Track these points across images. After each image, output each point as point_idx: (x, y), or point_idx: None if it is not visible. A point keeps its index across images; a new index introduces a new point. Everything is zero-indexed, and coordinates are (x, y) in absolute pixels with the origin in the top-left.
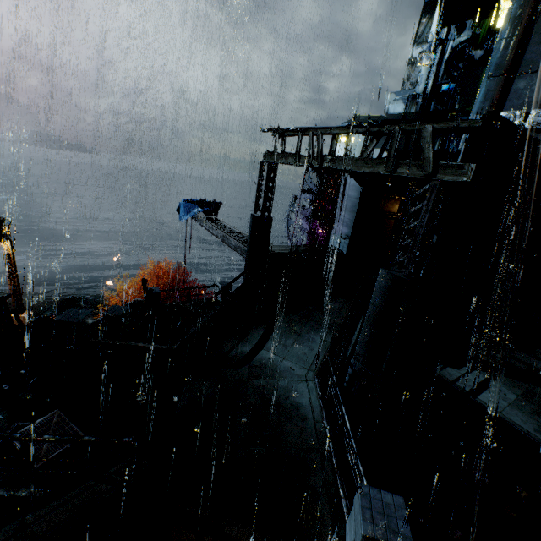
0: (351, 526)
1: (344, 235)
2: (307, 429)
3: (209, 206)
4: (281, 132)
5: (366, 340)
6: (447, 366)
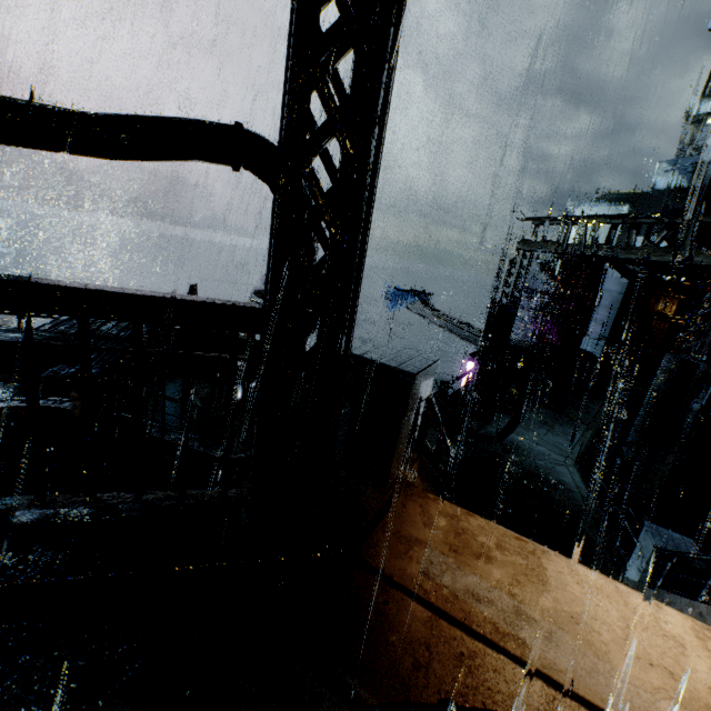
0: (635, 558)
1: (598, 335)
2: (574, 499)
3: (420, 297)
4: (544, 221)
5: (642, 427)
6: None
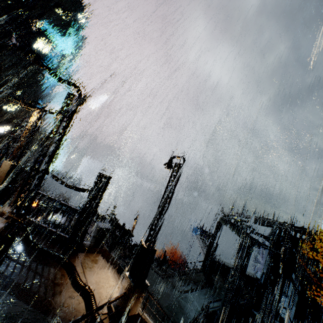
0: None
1: (263, 271)
2: (186, 320)
3: (206, 233)
4: (224, 213)
5: (222, 301)
6: None
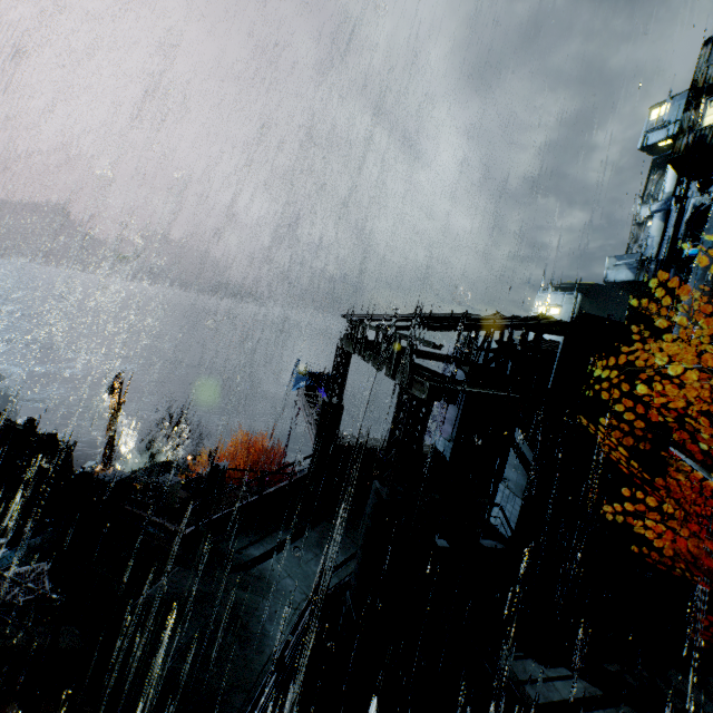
0: None
1: (449, 436)
2: (253, 665)
3: (324, 380)
4: (350, 320)
5: (357, 568)
6: (530, 657)
